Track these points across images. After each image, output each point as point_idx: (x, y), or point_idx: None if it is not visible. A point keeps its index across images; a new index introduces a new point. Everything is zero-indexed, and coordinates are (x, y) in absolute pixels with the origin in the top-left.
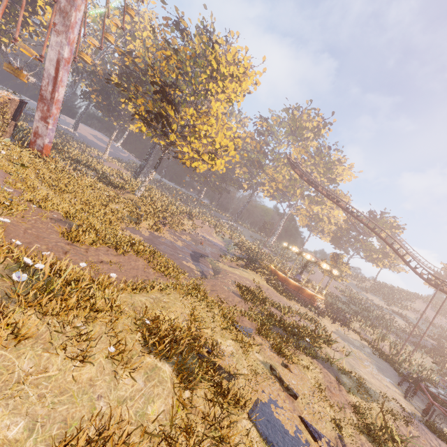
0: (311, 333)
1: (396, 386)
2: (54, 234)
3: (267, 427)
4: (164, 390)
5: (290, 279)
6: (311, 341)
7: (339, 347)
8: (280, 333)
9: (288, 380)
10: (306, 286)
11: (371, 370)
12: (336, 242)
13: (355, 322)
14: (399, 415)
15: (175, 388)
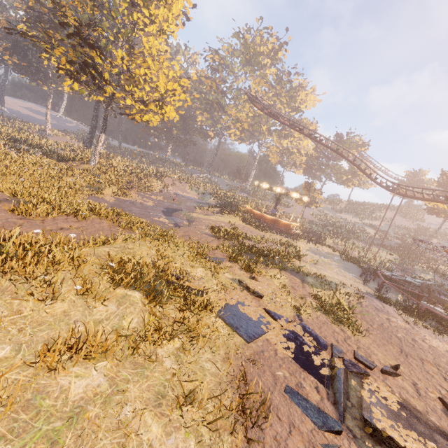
0: (282, 252)
1: (358, 278)
2: (3, 212)
3: (233, 319)
4: (136, 309)
5: (266, 215)
6: (281, 258)
7: (309, 259)
8: (252, 257)
9: (255, 287)
10: (281, 217)
11: (337, 271)
12: (309, 172)
13: (329, 239)
14: (353, 295)
15: (147, 306)
